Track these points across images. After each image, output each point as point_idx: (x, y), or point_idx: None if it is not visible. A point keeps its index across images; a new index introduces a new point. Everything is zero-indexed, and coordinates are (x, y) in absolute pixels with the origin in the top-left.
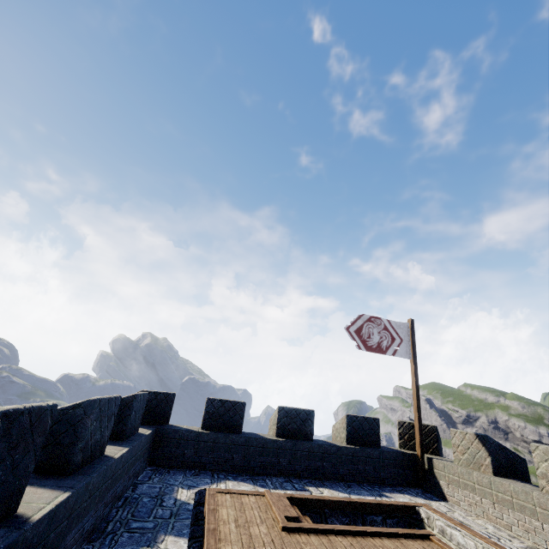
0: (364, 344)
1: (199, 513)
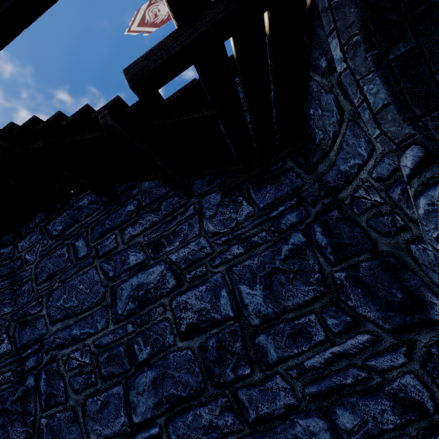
0: (153, 25)
1: (0, 256)
